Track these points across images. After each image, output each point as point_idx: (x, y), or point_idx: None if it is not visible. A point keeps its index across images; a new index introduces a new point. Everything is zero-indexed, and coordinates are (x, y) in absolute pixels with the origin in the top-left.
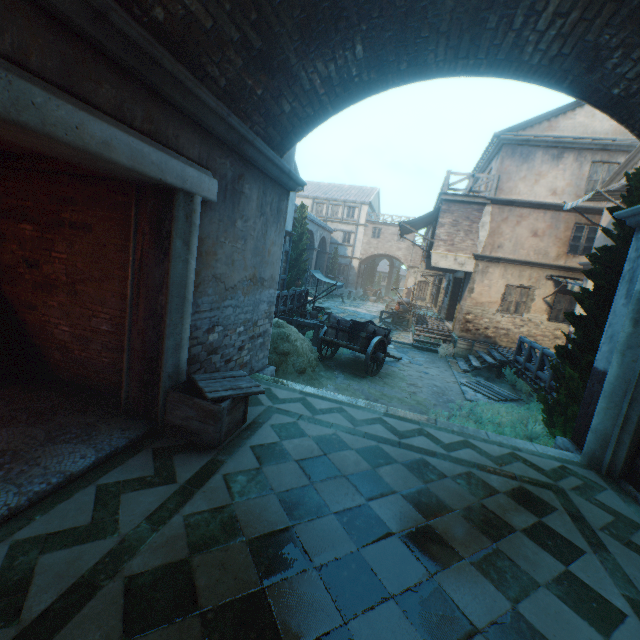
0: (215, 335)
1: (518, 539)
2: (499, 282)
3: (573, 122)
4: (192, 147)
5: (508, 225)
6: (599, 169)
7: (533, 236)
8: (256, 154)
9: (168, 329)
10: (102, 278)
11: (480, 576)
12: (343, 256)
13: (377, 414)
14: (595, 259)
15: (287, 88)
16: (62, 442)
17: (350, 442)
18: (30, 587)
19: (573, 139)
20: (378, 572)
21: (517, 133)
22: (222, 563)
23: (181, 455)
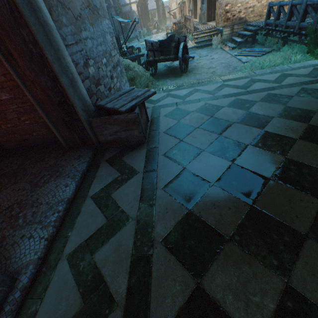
0: (91, 69)
1: None
2: None
3: None
4: None
5: None
6: None
7: None
8: None
9: (55, 66)
10: None
11: None
12: (124, 5)
13: (219, 83)
14: None
15: None
16: (44, 184)
17: (219, 104)
18: (104, 279)
19: None
20: (310, 164)
21: None
22: (213, 204)
23: (126, 156)
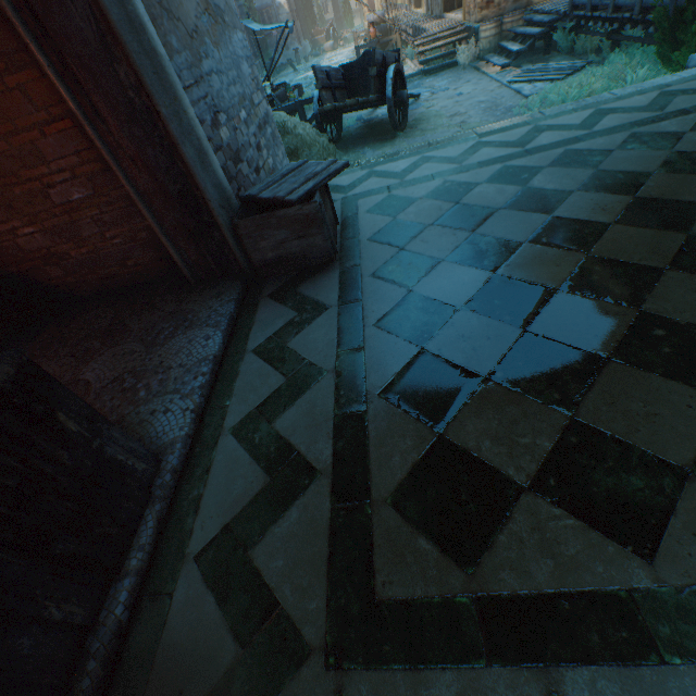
0: (224, 131)
1: None
2: None
3: None
4: None
5: None
6: None
7: None
8: None
9: (173, 127)
10: None
11: None
12: None
13: (471, 141)
14: None
15: None
16: (167, 340)
17: (471, 180)
18: (296, 448)
19: None
20: (628, 260)
21: None
22: (460, 336)
23: (304, 286)
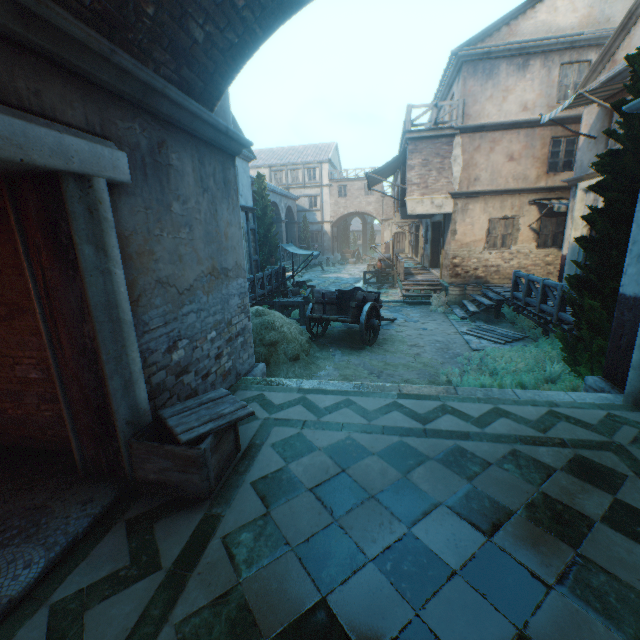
0: (180, 352)
1: (602, 535)
2: (481, 218)
3: (535, 22)
4: (69, 107)
5: (481, 154)
6: (569, 72)
7: (509, 161)
8: (175, 110)
9: (107, 366)
10: (10, 314)
11: (580, 611)
12: (313, 223)
13: (390, 398)
14: (602, 169)
15: (190, 1)
16: None
17: (369, 445)
18: None
19: (537, 42)
20: None
21: (476, 46)
22: None
23: (164, 521)
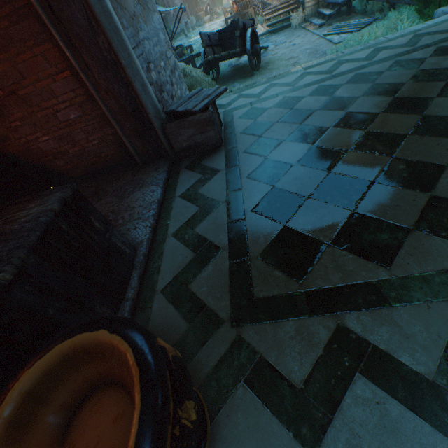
0: (153, 74)
1: None
2: None
3: None
4: None
5: None
6: None
7: None
8: None
9: (129, 71)
10: (30, 69)
11: None
12: None
13: (300, 73)
14: None
15: None
16: (130, 195)
17: (300, 95)
18: (208, 239)
19: None
20: (388, 132)
21: None
22: (294, 178)
23: (205, 161)
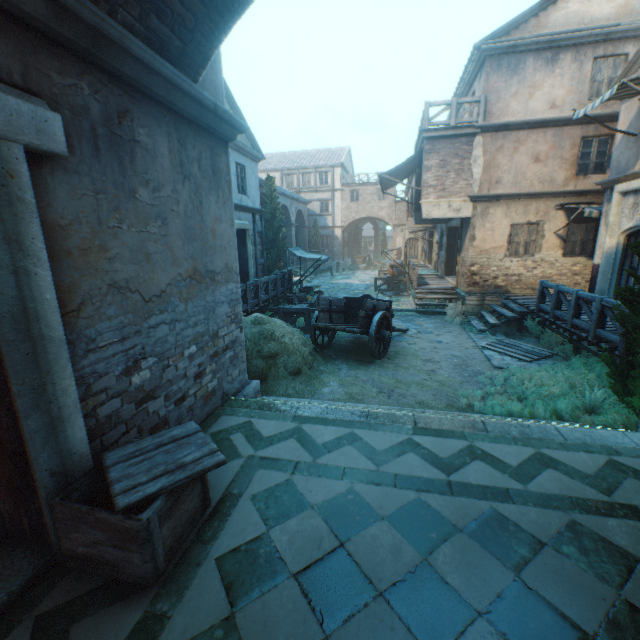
0: (144, 373)
1: None
2: (503, 223)
3: (566, 12)
4: None
5: (504, 154)
6: (603, 66)
7: (535, 162)
8: (142, 72)
9: (20, 401)
10: None
11: None
12: (324, 227)
13: (404, 433)
14: None
15: None
16: None
17: (376, 503)
18: None
19: (569, 33)
20: None
21: (500, 39)
22: None
23: (86, 622)
